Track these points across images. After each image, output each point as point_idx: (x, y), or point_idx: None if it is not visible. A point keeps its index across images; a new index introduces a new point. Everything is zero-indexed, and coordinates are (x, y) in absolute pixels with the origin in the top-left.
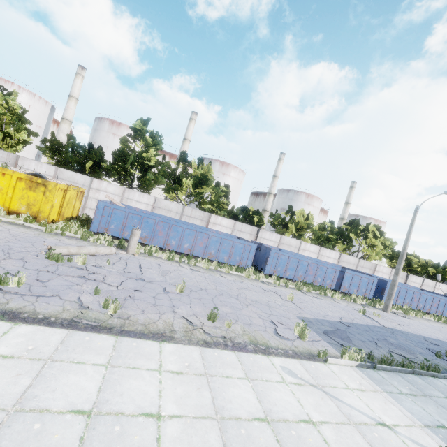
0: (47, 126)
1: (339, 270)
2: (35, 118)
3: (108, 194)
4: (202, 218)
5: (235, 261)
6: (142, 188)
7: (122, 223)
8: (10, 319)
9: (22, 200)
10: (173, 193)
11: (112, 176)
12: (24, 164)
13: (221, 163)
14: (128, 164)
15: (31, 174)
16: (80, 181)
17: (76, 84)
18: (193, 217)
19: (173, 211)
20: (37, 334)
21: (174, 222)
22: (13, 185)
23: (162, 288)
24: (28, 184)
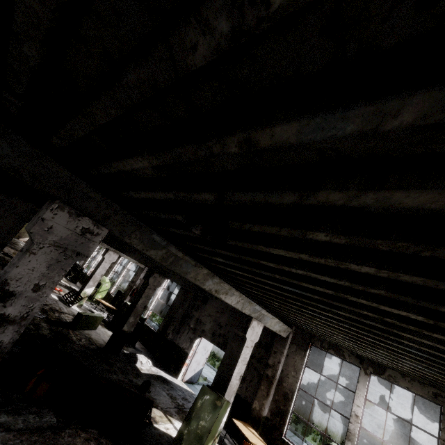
0: None
1: None
2: None
3: None
4: None
5: None
6: None
7: None
8: None
9: None
10: None
11: None
12: None
13: None
14: None
15: None
16: None
17: None
18: None
19: None
20: None
21: None
22: None
23: None
24: None
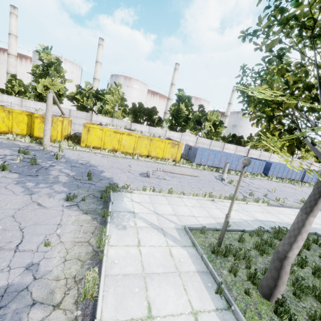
0: (80, 83)
1: (303, 171)
2: (75, 79)
3: (174, 138)
4: (220, 146)
5: (254, 171)
6: (182, 130)
7: (207, 158)
8: (275, 206)
9: (169, 153)
10: (197, 131)
11: (170, 126)
12: (134, 127)
13: (195, 98)
14: (182, 119)
15: (167, 139)
16: (160, 132)
17: (99, 52)
18: (216, 146)
19: (206, 144)
20: (287, 210)
21: (229, 155)
22: (166, 146)
23: (266, 191)
24: (171, 145)
